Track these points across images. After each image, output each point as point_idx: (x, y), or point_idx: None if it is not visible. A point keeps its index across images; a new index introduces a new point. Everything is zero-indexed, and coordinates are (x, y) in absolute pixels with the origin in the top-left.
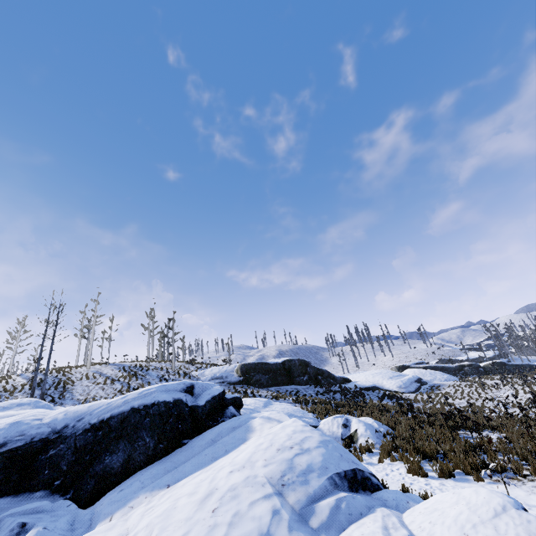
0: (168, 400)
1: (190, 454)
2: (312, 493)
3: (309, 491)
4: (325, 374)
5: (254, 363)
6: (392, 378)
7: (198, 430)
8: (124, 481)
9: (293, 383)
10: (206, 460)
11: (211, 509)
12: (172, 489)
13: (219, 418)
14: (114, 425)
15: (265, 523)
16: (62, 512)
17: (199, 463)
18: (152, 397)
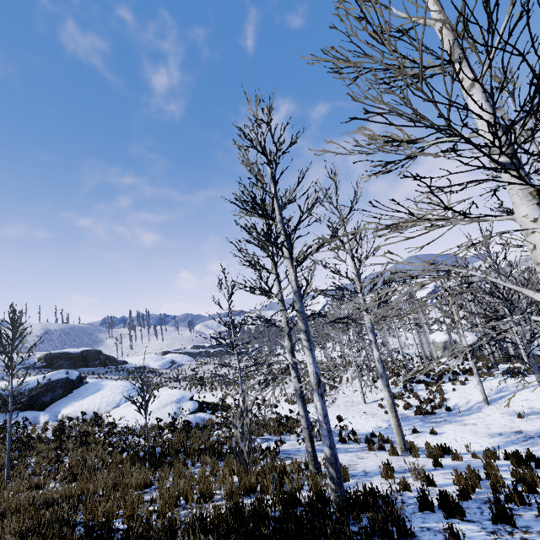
0: (66, 377)
1: (79, 394)
2: (130, 392)
3: (129, 392)
4: (112, 359)
5: (59, 352)
6: (157, 361)
7: (74, 388)
8: (52, 404)
9: (88, 366)
10: (91, 393)
11: (107, 397)
12: (85, 399)
13: (82, 383)
14: (44, 387)
15: (121, 397)
16: (39, 412)
17: (89, 394)
18: (58, 376)
